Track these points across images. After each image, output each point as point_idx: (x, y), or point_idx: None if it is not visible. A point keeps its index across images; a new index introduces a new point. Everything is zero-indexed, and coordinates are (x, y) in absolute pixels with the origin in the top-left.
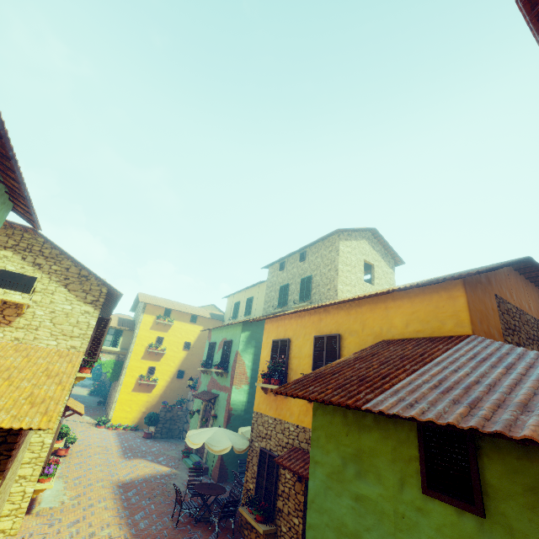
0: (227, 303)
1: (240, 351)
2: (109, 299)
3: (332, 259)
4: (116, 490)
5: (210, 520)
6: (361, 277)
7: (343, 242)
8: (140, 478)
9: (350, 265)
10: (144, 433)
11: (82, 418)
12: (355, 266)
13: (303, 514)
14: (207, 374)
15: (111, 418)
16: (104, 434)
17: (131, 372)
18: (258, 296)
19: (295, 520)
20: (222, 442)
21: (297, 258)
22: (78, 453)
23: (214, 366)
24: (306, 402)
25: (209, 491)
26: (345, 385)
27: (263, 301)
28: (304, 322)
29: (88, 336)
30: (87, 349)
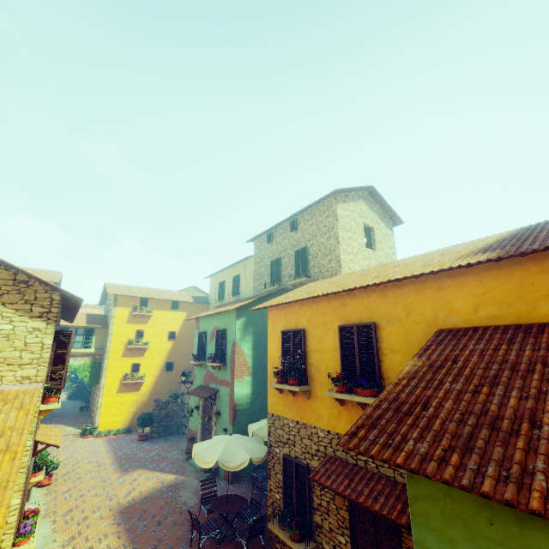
0: (210, 284)
1: (237, 341)
2: (67, 304)
3: (330, 226)
4: (118, 519)
5: (234, 537)
6: (362, 243)
7: (340, 205)
8: (143, 497)
9: (350, 231)
10: (139, 436)
11: (64, 430)
12: (356, 231)
13: (350, 532)
14: (201, 367)
15: (98, 426)
16: (93, 445)
17: (113, 373)
18: (245, 274)
19: (340, 539)
20: (238, 455)
21: (287, 228)
22: (65, 477)
23: (209, 360)
24: (336, 404)
25: (229, 508)
26: (470, 439)
27: (252, 279)
28: (321, 308)
29: (44, 360)
30: (47, 374)
